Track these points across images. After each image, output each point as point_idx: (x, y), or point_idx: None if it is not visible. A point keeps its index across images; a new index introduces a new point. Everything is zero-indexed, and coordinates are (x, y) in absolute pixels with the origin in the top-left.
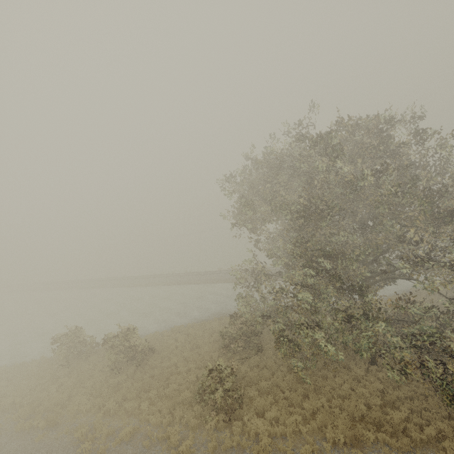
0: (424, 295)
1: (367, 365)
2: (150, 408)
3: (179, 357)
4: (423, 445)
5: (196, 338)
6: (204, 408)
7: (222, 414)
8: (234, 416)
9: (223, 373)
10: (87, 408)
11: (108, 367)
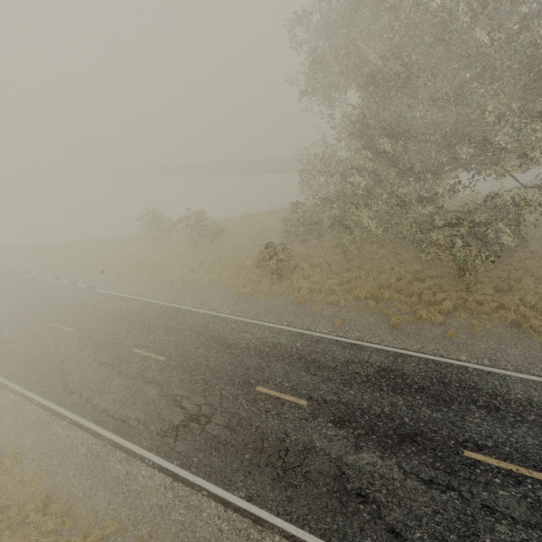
0: (537, 192)
1: (418, 253)
2: (222, 269)
3: (246, 238)
4: (429, 304)
5: (263, 225)
6: (263, 272)
7: (276, 275)
8: (286, 278)
9: (278, 247)
10: (176, 266)
11: (187, 242)
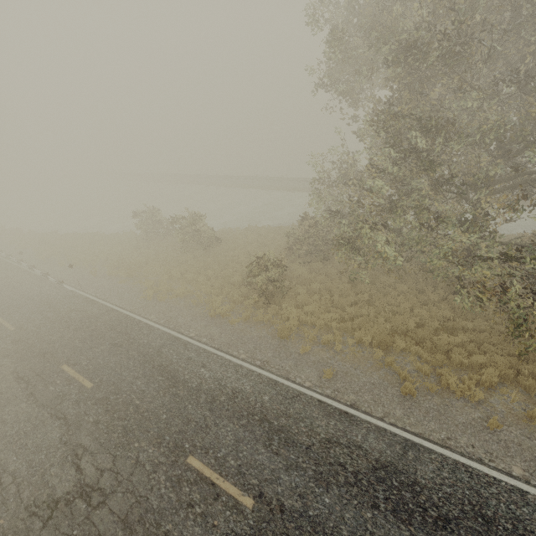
0: None
1: (449, 295)
2: (205, 282)
3: (242, 251)
4: (460, 367)
5: (266, 239)
6: (250, 291)
7: (263, 298)
8: (274, 302)
9: (269, 263)
10: (158, 272)
11: (178, 247)
